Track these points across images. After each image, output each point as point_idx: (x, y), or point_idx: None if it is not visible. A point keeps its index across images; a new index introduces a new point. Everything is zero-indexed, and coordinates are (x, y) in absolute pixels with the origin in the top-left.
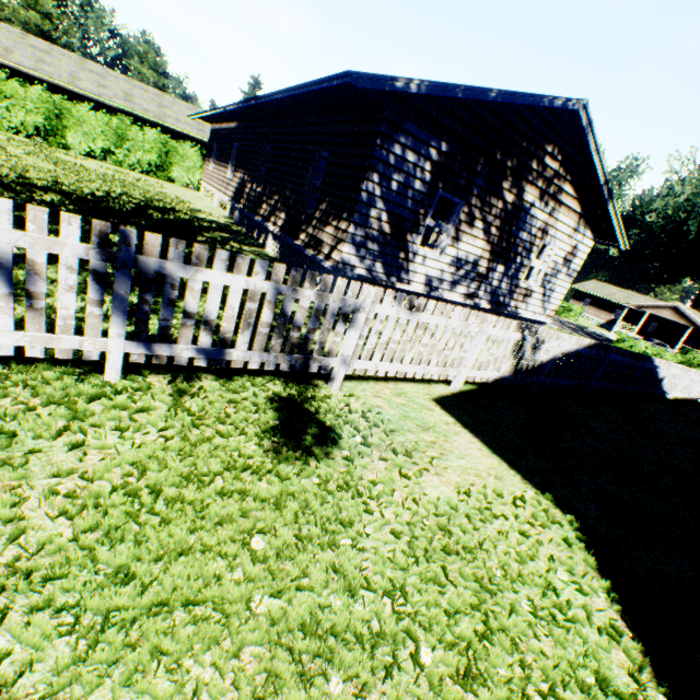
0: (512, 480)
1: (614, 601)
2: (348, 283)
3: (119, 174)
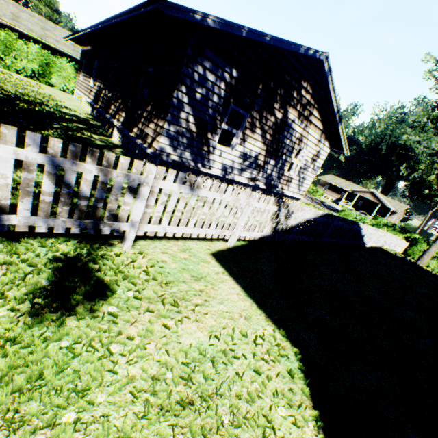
0: (258, 319)
1: (320, 427)
2: (165, 166)
3: (4, 74)
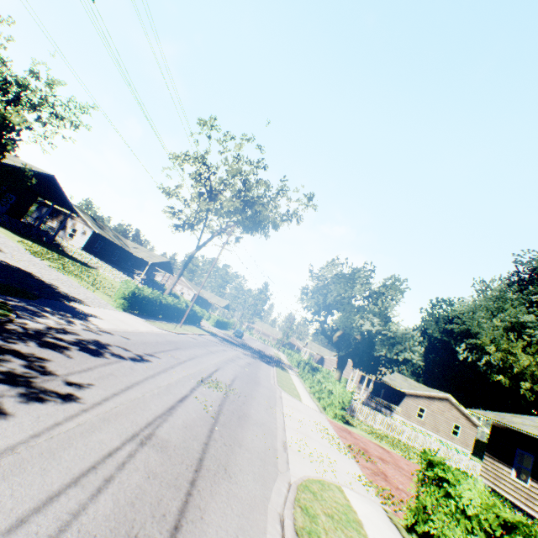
0: None
1: None
2: None
3: None
